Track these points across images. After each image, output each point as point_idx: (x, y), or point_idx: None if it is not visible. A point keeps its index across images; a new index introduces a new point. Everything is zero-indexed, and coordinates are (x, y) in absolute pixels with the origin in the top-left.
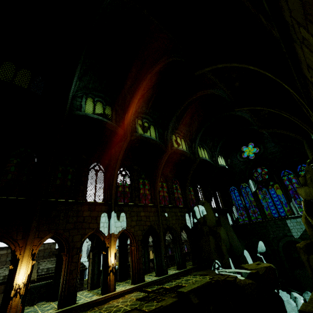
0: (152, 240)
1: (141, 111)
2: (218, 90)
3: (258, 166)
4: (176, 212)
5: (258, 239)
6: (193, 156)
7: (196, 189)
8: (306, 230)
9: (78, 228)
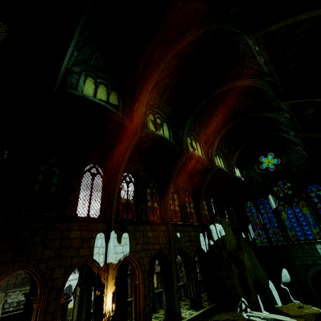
0: (161, 270)
1: (153, 104)
2: (256, 80)
3: (279, 179)
4: (190, 231)
5: (281, 266)
6: (210, 164)
7: (210, 202)
8: None
9: (61, 256)
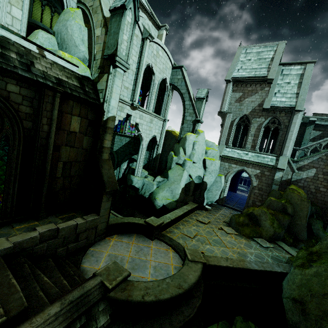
0: None
1: None
2: None
3: None
4: None
5: None
6: None
7: None
8: (122, 147)
9: None
